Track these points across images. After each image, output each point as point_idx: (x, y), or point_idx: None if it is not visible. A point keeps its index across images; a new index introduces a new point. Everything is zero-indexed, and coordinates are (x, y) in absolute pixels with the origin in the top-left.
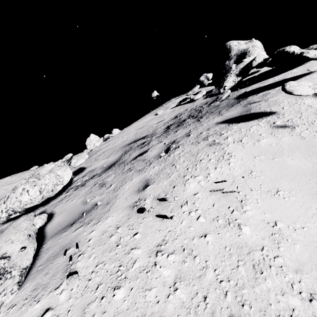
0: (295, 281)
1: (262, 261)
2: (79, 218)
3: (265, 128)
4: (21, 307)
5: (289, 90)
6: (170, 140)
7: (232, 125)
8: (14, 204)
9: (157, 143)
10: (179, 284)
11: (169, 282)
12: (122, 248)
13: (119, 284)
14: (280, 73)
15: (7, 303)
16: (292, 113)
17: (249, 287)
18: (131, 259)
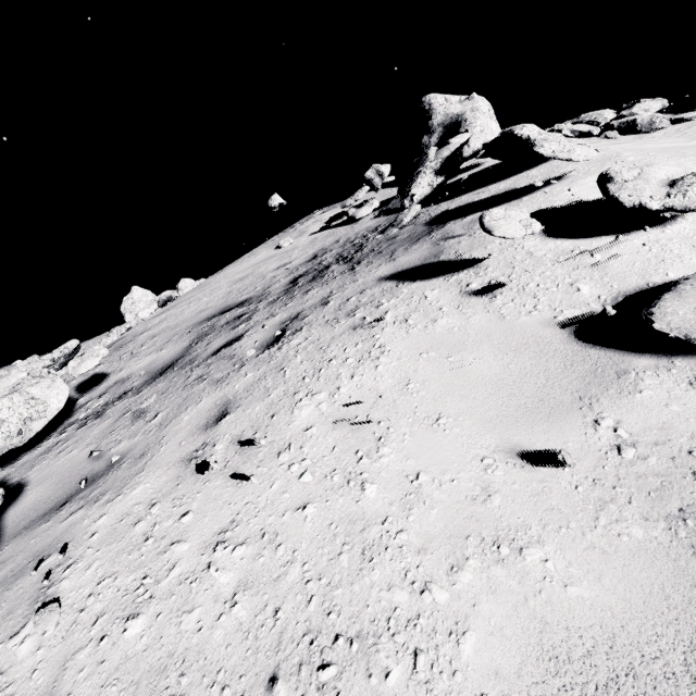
0: (412, 567)
1: (377, 541)
2: (79, 491)
3: (451, 296)
4: None
5: (488, 227)
6: (291, 313)
7: (402, 286)
8: None
9: (266, 318)
10: (242, 594)
11: (225, 594)
12: (155, 545)
13: (137, 609)
14: (511, 175)
15: None
16: (500, 266)
17: (346, 585)
18: (167, 562)
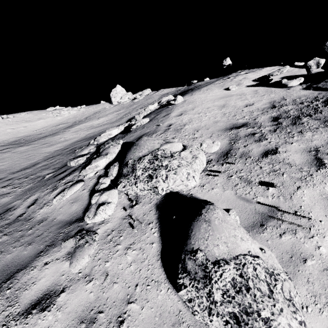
0: None
1: None
2: (265, 220)
3: None
4: (319, 311)
5: None
6: (307, 146)
7: None
8: (178, 186)
9: (284, 142)
10: None
11: None
12: None
13: None
14: None
15: (300, 303)
16: None
17: None
18: None
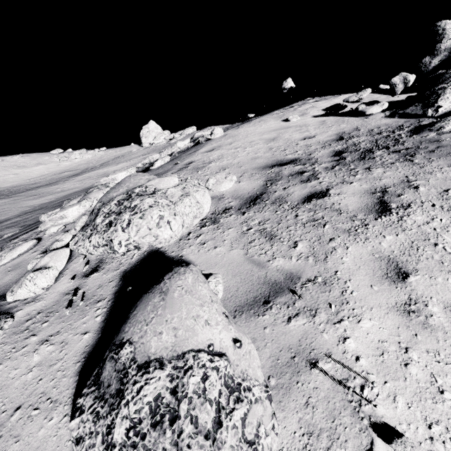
0: None
1: None
2: (274, 295)
3: None
4: None
5: None
6: (372, 186)
7: None
8: (143, 238)
9: (340, 182)
10: None
11: None
12: None
13: None
14: None
15: (275, 450)
16: None
17: None
18: None
